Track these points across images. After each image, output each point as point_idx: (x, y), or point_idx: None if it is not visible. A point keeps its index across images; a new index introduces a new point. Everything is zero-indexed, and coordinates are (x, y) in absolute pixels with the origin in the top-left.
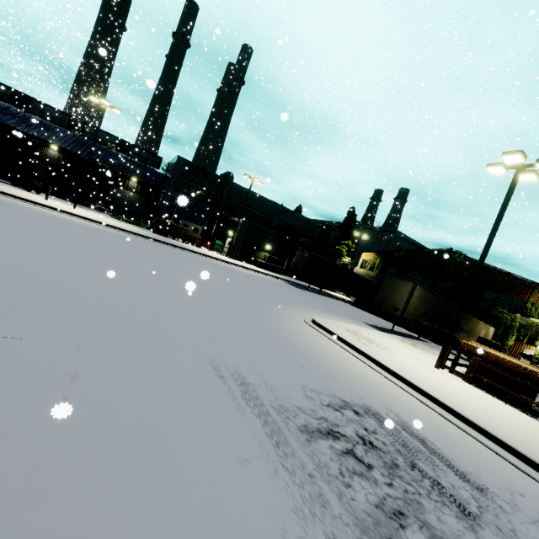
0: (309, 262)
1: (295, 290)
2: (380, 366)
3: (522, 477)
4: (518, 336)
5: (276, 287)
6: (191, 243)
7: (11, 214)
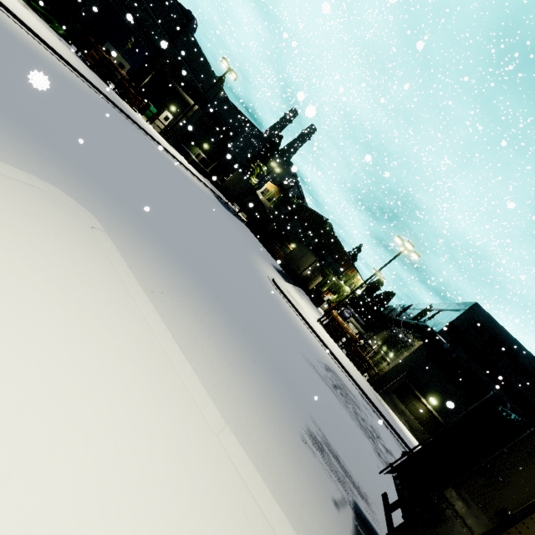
0: (244, 191)
1: (229, 217)
2: (312, 329)
3: (354, 387)
4: (329, 287)
5: (224, 216)
6: (127, 101)
7: (25, 70)
